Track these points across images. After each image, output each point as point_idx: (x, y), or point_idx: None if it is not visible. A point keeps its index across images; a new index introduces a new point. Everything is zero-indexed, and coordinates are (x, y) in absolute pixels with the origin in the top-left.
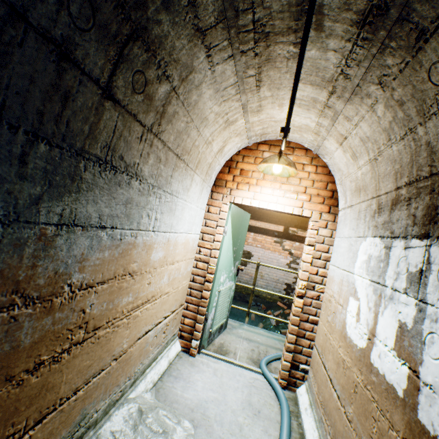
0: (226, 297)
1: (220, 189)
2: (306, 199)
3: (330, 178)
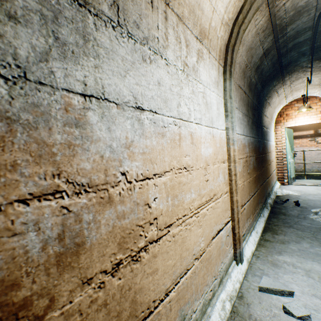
0: (292, 166)
1: (278, 124)
2: None
3: None
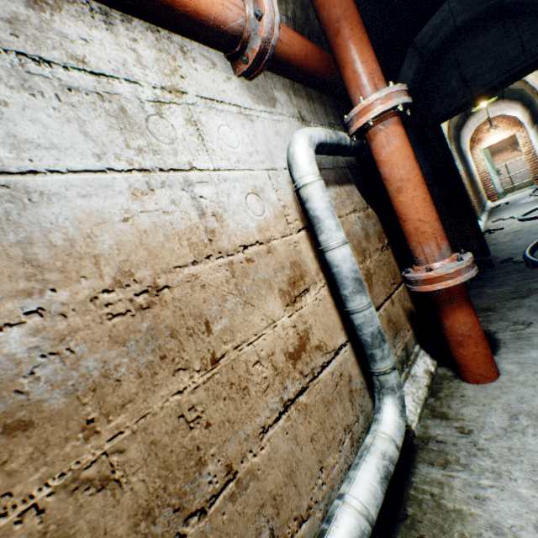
0: (497, 182)
1: (472, 149)
2: (509, 130)
3: (514, 118)
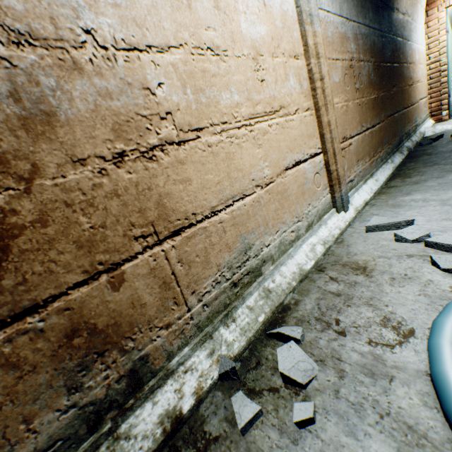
0: None
1: (432, 6)
2: None
3: None
